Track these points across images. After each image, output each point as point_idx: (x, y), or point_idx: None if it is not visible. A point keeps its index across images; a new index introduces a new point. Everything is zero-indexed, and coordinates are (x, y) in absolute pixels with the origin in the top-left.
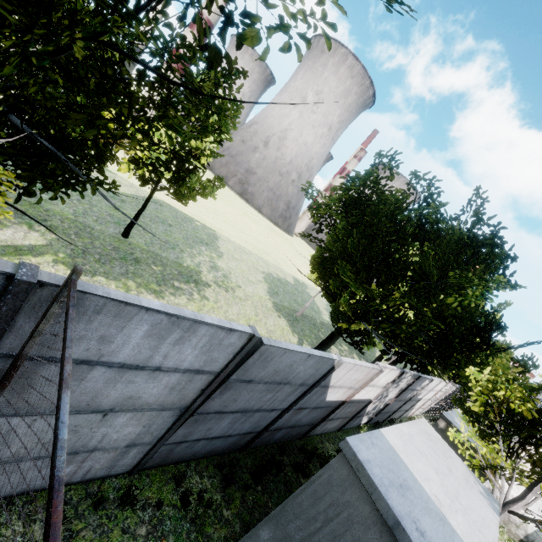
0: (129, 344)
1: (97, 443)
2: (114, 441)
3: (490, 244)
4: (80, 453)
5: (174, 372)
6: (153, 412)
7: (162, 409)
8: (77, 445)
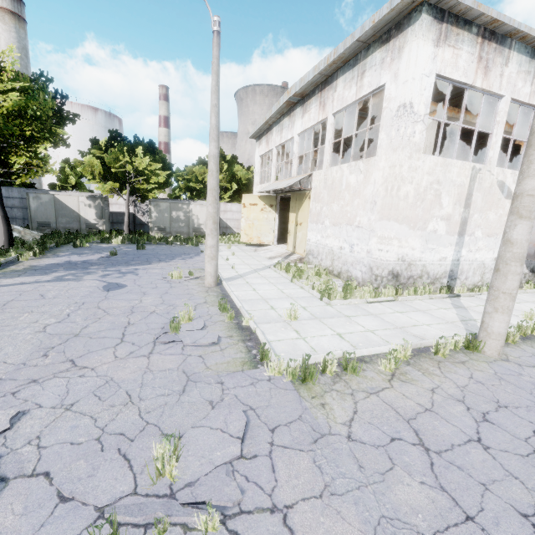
0: (4, 193)
1: (16, 216)
2: (19, 217)
3: (98, 143)
4: (14, 219)
5: (17, 198)
6: (21, 209)
7: (23, 208)
8: (12, 216)
